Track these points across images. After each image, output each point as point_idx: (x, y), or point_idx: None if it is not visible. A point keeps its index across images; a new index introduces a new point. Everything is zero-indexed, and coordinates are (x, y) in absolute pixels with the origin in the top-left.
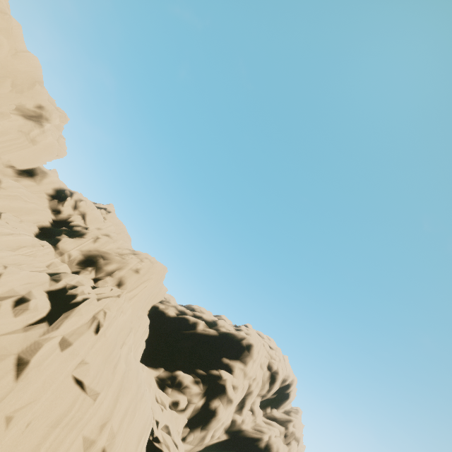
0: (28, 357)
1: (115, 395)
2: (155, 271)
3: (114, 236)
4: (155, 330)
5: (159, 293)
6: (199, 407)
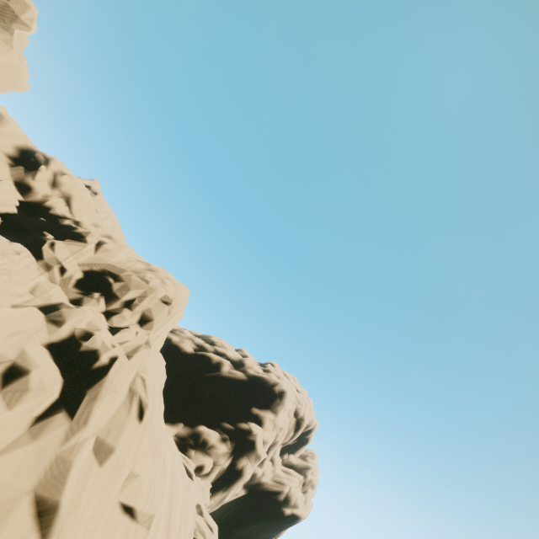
0: (53, 494)
1: (167, 506)
2: (181, 298)
3: (119, 240)
4: (168, 370)
5: None
6: (225, 469)
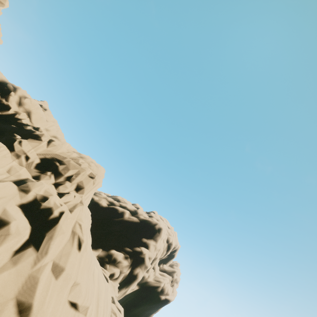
0: (28, 299)
1: (96, 300)
2: (100, 174)
3: (61, 139)
4: (92, 217)
5: None
6: (127, 275)
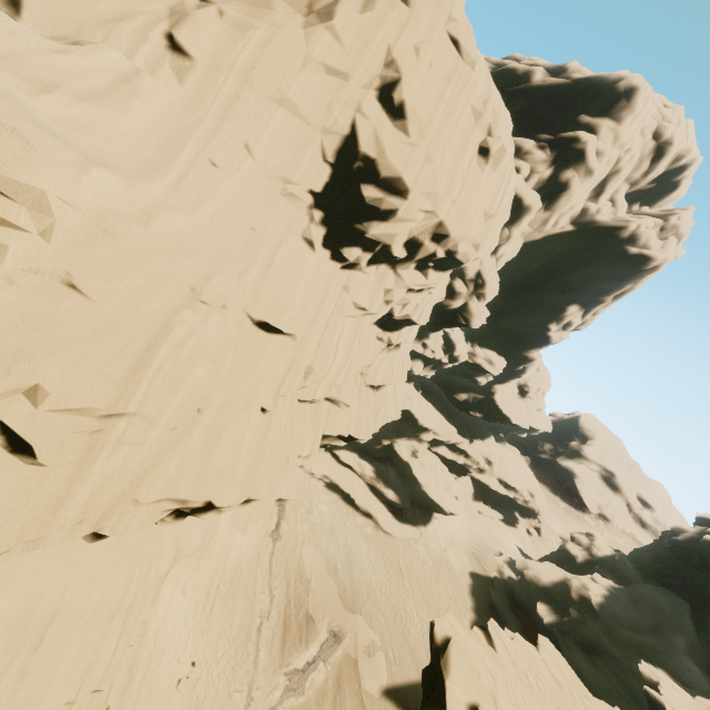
0: None
1: (485, 79)
2: None
3: None
4: None
5: None
6: (545, 180)
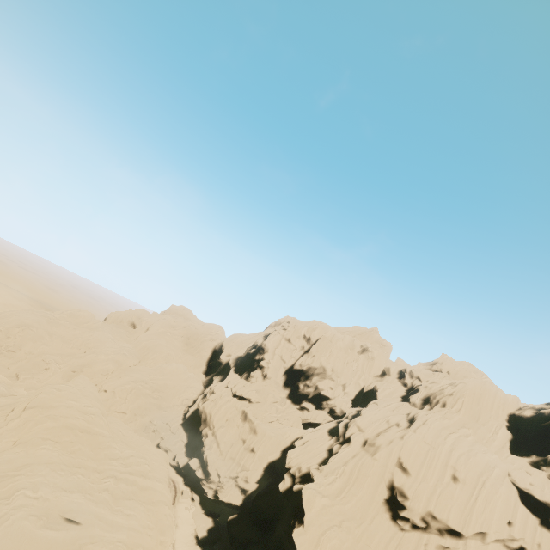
0: (405, 436)
1: (450, 449)
2: (468, 388)
3: (436, 381)
4: (521, 432)
5: (507, 402)
6: None
